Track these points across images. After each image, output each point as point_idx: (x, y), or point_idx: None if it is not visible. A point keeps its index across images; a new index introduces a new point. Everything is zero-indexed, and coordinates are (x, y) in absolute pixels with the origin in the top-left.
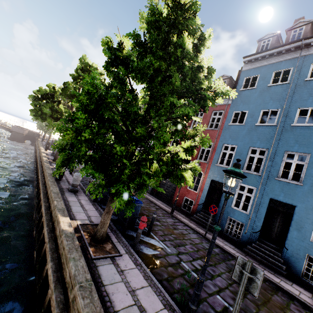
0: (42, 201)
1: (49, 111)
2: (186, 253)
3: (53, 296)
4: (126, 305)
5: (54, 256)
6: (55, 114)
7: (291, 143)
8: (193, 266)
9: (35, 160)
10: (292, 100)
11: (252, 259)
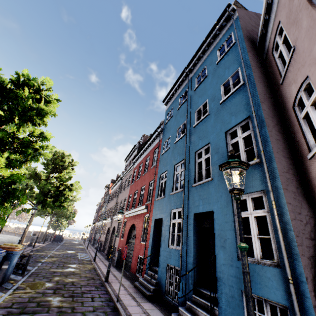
0: None
1: None
2: None
3: None
4: None
5: None
6: None
7: (196, 142)
8: None
9: None
10: (191, 109)
11: None
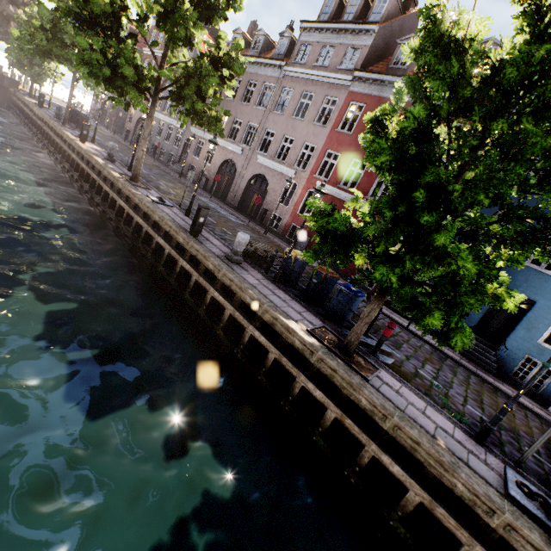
0: (203, 281)
1: (133, 71)
2: (411, 356)
3: (349, 421)
4: (433, 428)
5: (305, 374)
6: (144, 81)
7: None
8: (429, 373)
9: (67, 164)
10: None
11: (460, 356)
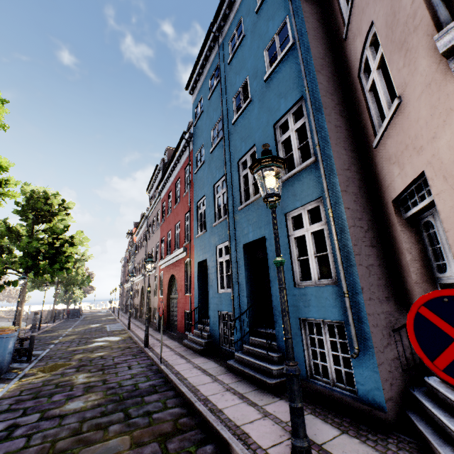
0: None
1: None
2: (27, 407)
3: None
4: None
5: None
6: None
7: (238, 146)
8: None
9: None
10: (227, 95)
11: (226, 377)
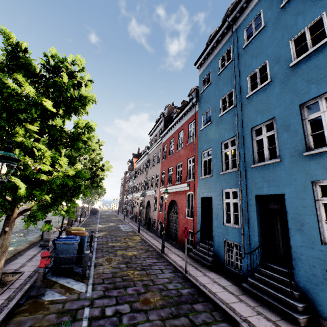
0: None
1: None
2: (116, 296)
3: None
4: None
5: None
6: None
7: (253, 116)
8: (102, 312)
9: None
10: (240, 74)
11: (248, 299)
